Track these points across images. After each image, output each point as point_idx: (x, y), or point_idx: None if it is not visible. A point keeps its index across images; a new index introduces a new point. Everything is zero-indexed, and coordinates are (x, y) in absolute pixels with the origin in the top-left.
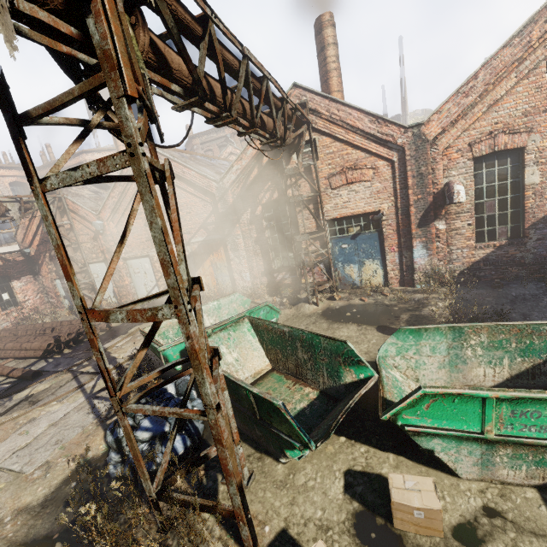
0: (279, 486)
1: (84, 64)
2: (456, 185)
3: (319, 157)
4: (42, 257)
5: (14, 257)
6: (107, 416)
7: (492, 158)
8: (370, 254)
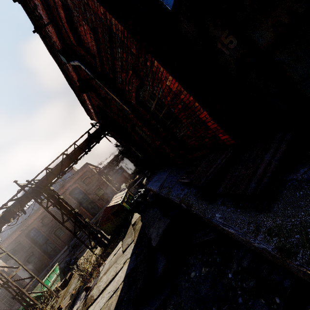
0: None
1: None
2: None
3: None
4: None
5: None
6: None
7: None
8: None
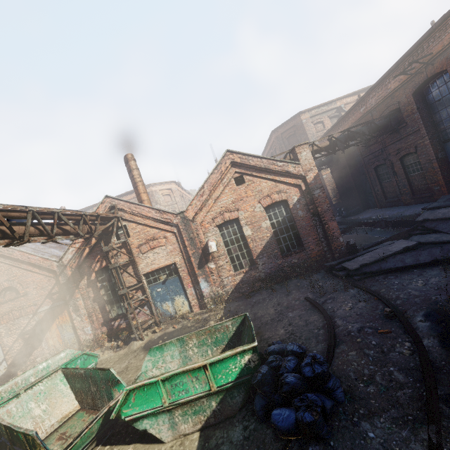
0: None
1: None
2: (210, 242)
3: (130, 235)
4: None
5: None
6: None
7: (227, 224)
8: (177, 291)
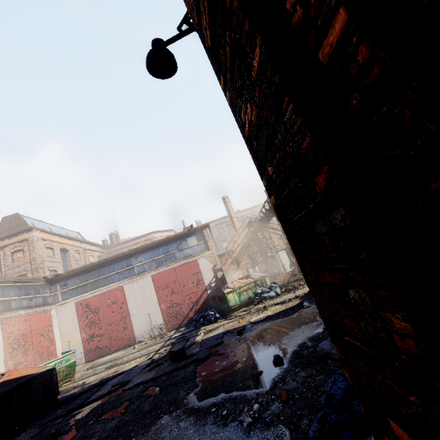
0: None
1: None
2: None
3: None
4: (241, 257)
5: None
6: None
7: None
8: None
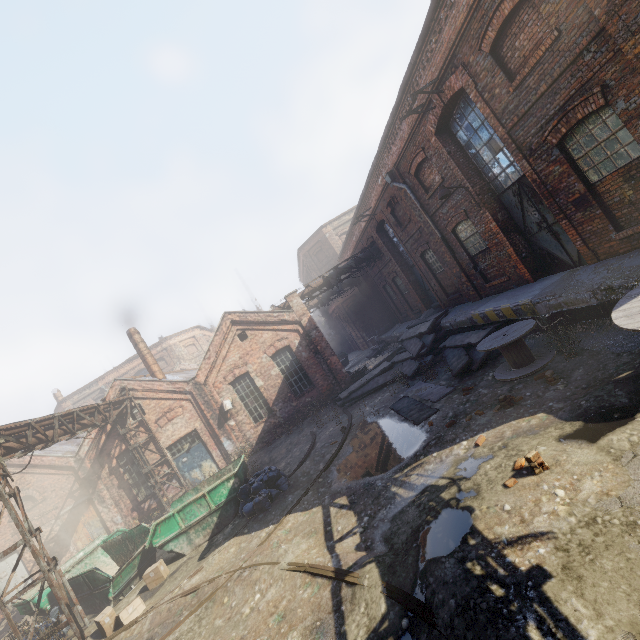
0: None
1: None
2: (224, 401)
3: (146, 412)
4: None
5: None
6: None
7: (239, 380)
8: (203, 457)
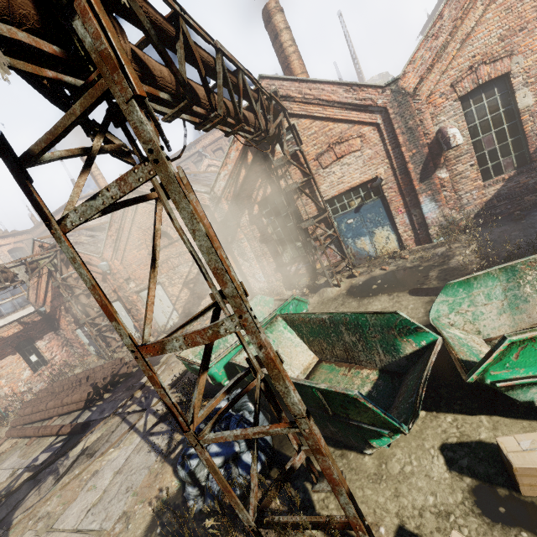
0: (375, 480)
1: (71, 88)
2: (449, 129)
3: (302, 141)
4: (58, 312)
5: (32, 319)
6: (168, 450)
7: (478, 93)
8: (378, 222)
